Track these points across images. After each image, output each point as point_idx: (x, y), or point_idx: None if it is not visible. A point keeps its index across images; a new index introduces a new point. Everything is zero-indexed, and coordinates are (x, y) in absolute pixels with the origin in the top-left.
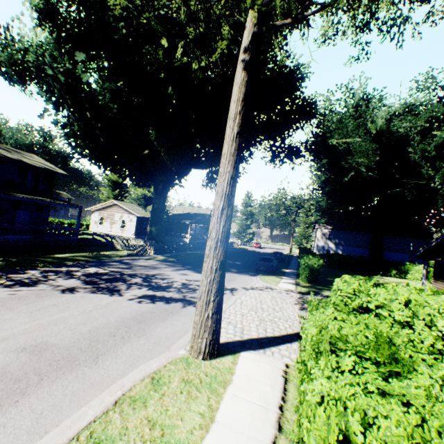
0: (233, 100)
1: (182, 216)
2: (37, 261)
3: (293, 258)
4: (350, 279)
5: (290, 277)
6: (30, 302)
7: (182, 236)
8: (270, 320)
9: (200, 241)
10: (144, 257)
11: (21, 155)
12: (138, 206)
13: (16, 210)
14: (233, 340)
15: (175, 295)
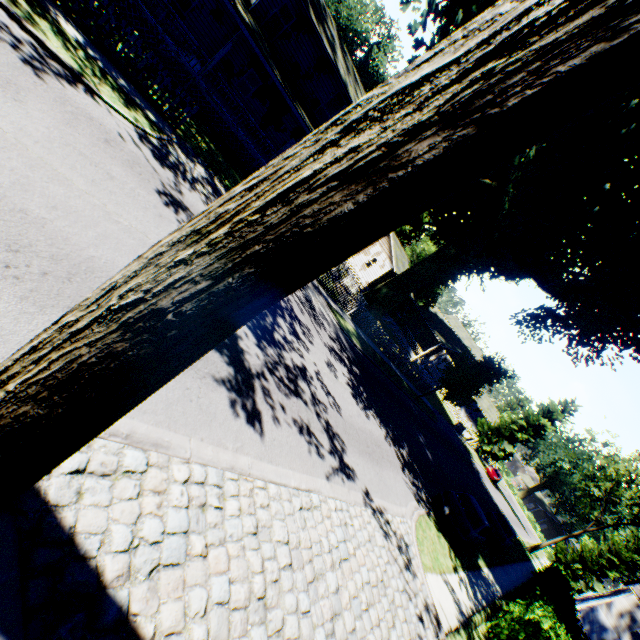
0: None
1: (442, 327)
2: (234, 181)
3: (523, 563)
4: None
5: (472, 591)
6: (104, 149)
7: (415, 349)
8: (276, 631)
9: (426, 376)
10: (333, 303)
11: (355, 86)
12: (408, 262)
13: (293, 138)
14: (92, 554)
15: (253, 359)
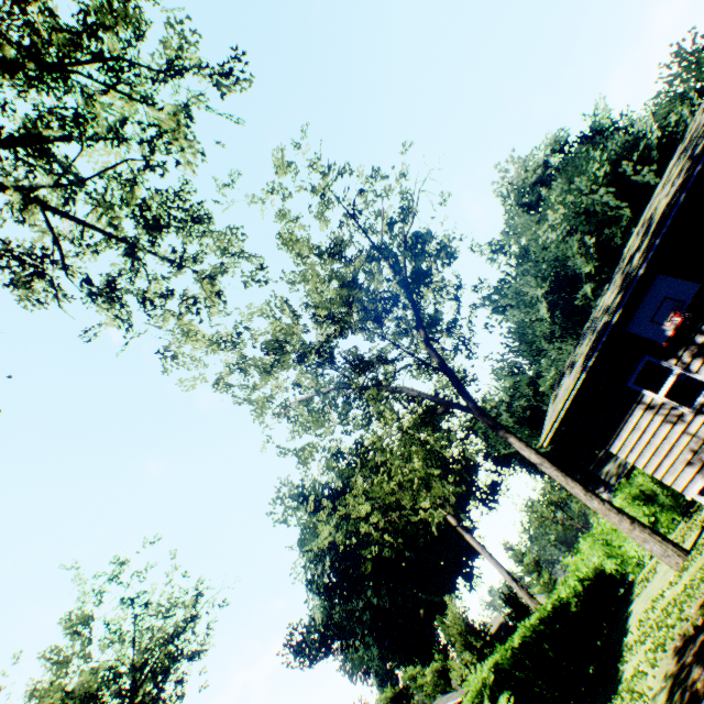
0: (475, 546)
1: None
2: None
3: None
4: (567, 562)
5: None
6: None
7: None
8: None
9: None
10: None
11: None
12: (442, 695)
13: None
14: None
15: None
